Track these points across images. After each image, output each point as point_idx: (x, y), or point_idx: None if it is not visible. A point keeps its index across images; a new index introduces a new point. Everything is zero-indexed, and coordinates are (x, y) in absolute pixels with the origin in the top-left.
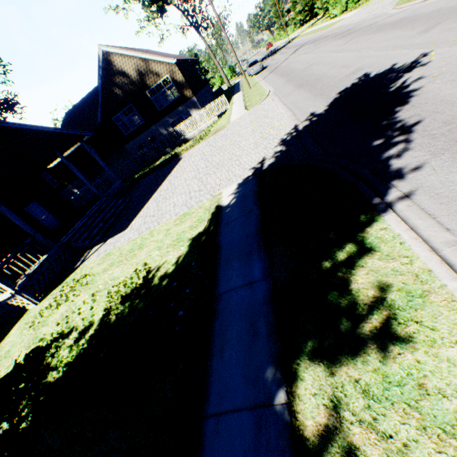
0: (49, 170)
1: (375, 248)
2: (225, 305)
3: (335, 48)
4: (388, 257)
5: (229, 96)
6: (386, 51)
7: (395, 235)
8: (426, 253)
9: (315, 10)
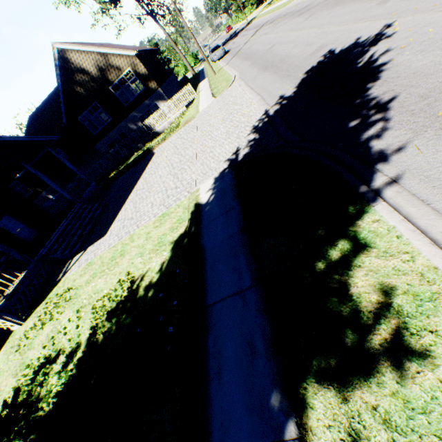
0: (19, 178)
1: (370, 243)
2: (216, 318)
3: (296, 26)
4: (386, 254)
5: (195, 83)
6: (348, 24)
7: (390, 227)
8: (428, 248)
9: None
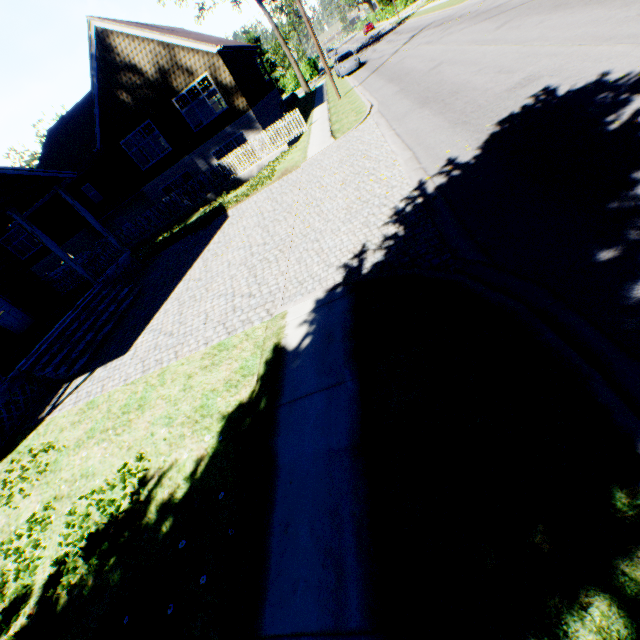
0: None
1: None
2: None
3: (480, 37)
4: None
5: (307, 108)
6: (581, 45)
7: None
8: None
9: None
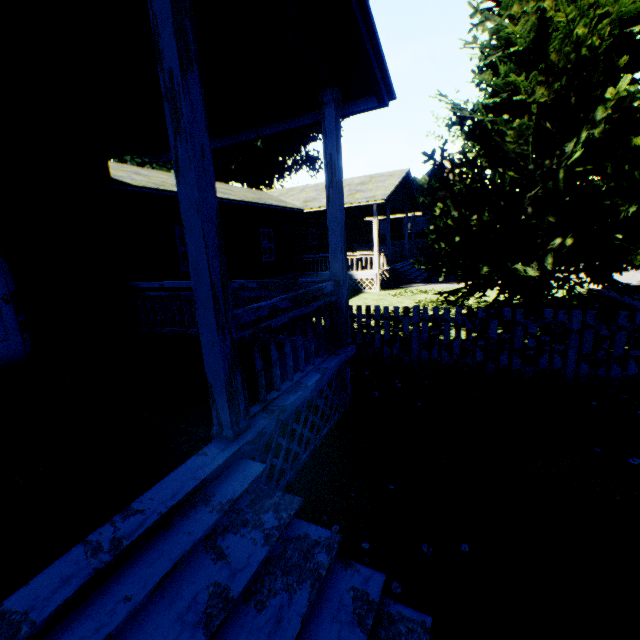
0: None
1: None
2: None
3: None
4: None
5: None
6: None
7: None
8: None
9: None
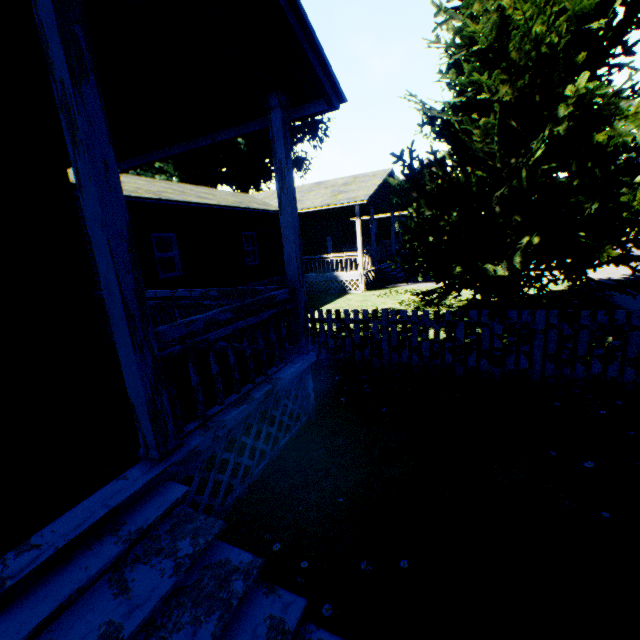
0: None
1: None
2: (620, 300)
3: None
4: None
5: None
6: None
7: None
8: None
9: None
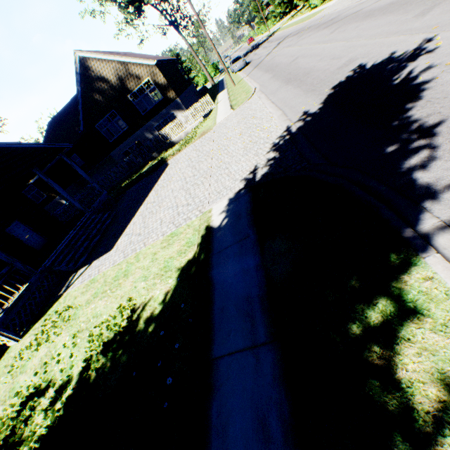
0: (35, 182)
1: (422, 309)
2: (223, 378)
3: (321, 39)
4: (446, 328)
5: (214, 94)
6: (380, 38)
7: (449, 290)
8: None
9: (295, 1)
